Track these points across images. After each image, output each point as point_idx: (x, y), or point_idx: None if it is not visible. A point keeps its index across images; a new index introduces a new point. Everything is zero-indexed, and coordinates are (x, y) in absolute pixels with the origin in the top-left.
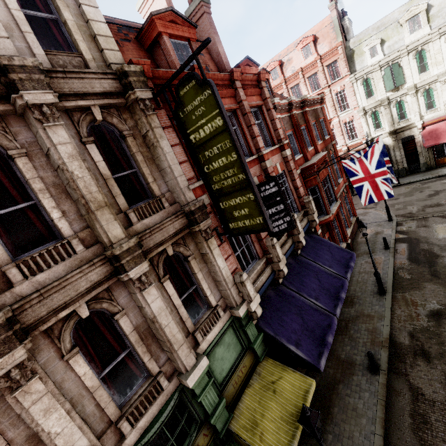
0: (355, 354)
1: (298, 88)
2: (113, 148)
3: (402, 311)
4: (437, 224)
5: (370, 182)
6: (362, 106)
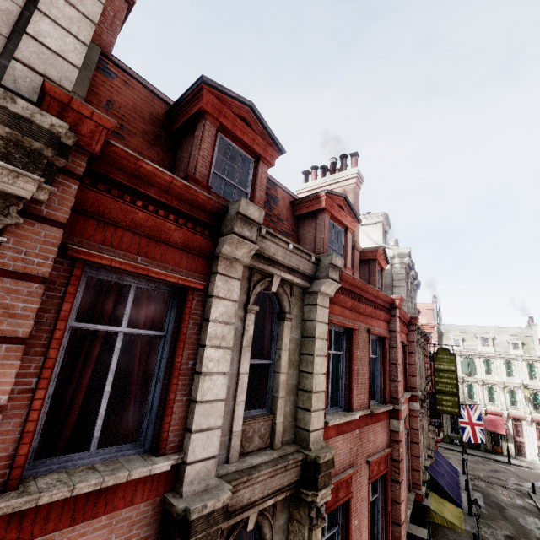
0: (460, 539)
1: None
2: None
3: (486, 529)
4: (501, 490)
5: (471, 426)
6: None
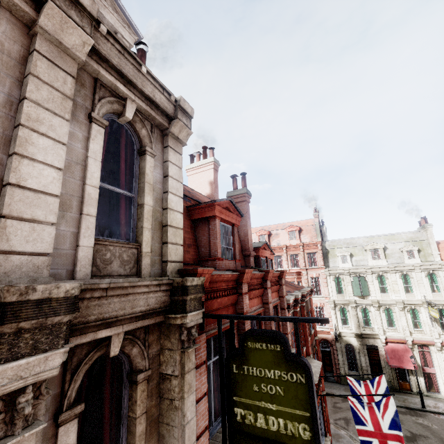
0: None
1: (280, 258)
2: (105, 399)
3: None
4: None
5: (381, 442)
6: (332, 298)
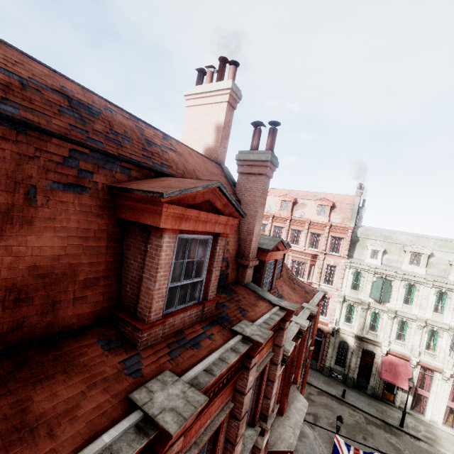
0: None
1: (299, 233)
2: None
3: None
4: None
5: None
6: (344, 292)
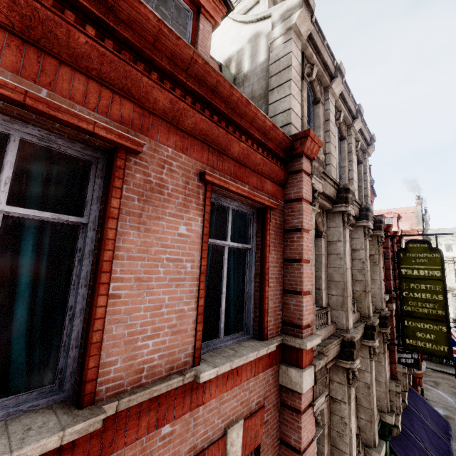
0: None
1: None
2: None
3: None
4: None
5: None
6: None
